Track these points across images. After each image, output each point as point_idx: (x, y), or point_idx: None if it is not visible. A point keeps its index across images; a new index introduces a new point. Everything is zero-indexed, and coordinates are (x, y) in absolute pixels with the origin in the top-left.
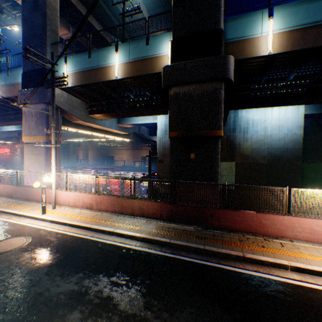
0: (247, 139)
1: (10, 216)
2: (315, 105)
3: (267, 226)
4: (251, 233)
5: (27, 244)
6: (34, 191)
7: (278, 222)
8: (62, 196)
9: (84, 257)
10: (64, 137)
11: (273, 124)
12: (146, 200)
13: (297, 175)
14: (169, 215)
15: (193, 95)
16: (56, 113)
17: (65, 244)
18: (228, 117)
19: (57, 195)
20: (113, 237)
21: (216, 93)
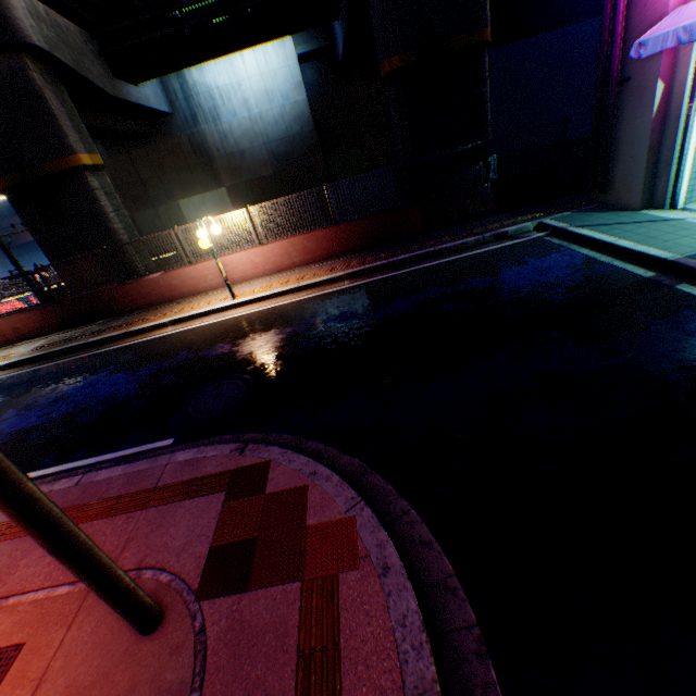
0: (226, 134)
1: None
2: (309, 32)
3: (181, 287)
4: (170, 303)
5: None
6: None
7: (189, 278)
8: None
9: None
10: None
11: (257, 90)
12: (16, 315)
13: (323, 182)
14: (63, 322)
15: None
16: None
17: None
18: (173, 92)
19: None
20: None
21: (22, 80)
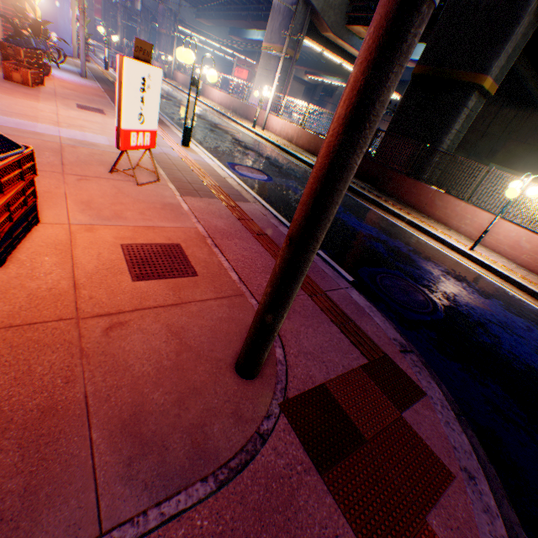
0: None
1: (231, 122)
2: None
3: (437, 208)
4: (416, 211)
5: (236, 134)
6: (253, 112)
7: (450, 208)
8: (272, 123)
9: (264, 151)
10: (312, 70)
11: None
12: None
13: None
14: None
15: (481, 3)
16: (304, 15)
17: (257, 144)
18: None
19: (268, 121)
20: (291, 158)
21: (519, 2)
